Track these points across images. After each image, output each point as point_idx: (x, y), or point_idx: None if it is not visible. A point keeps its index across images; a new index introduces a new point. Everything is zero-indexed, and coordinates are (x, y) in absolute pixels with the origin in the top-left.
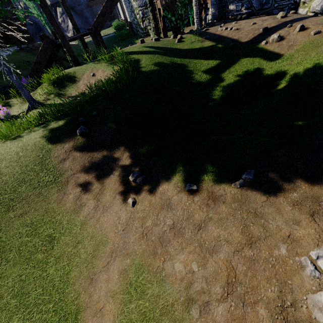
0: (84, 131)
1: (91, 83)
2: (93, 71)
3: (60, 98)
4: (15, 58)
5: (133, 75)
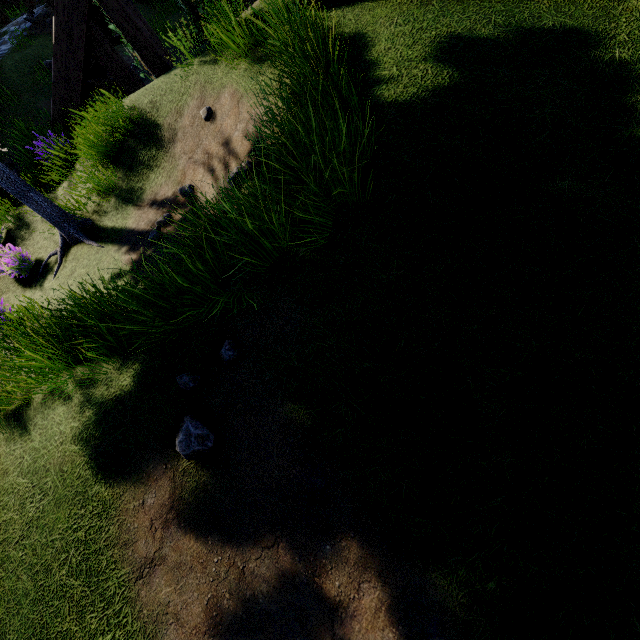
0: (199, 448)
1: (206, 147)
2: (205, 101)
3: (131, 205)
4: (22, 61)
5: (351, 132)
